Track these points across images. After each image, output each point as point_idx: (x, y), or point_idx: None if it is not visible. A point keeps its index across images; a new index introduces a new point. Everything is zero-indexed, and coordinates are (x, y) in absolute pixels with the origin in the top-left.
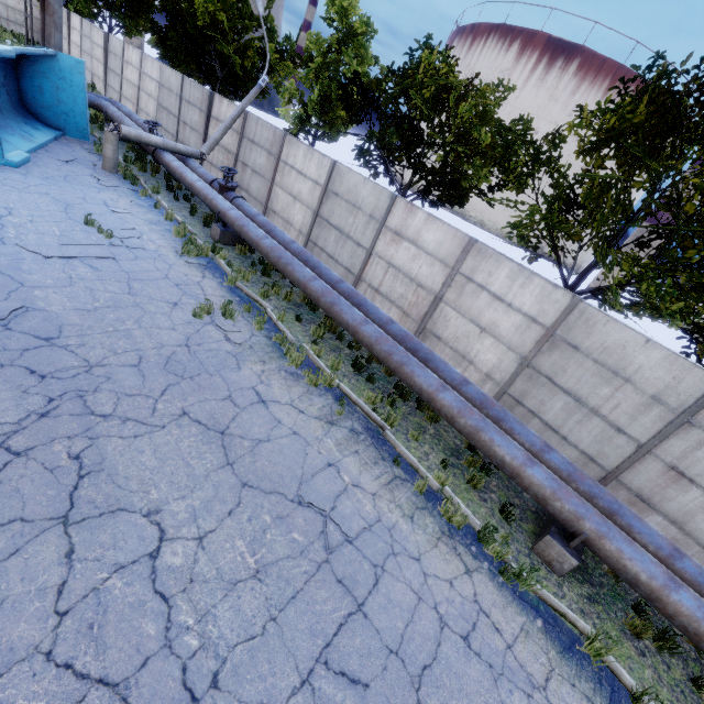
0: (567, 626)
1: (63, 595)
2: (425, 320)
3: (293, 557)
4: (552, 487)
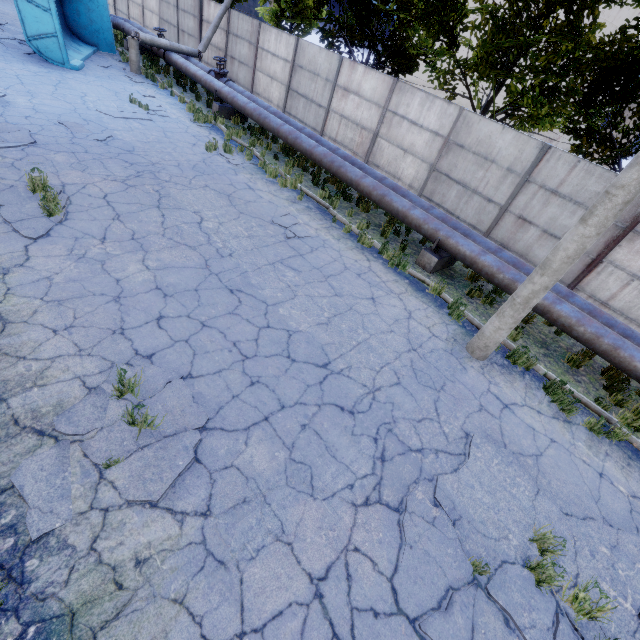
0: (424, 286)
1: (164, 224)
2: (368, 155)
3: (267, 237)
4: (424, 218)
